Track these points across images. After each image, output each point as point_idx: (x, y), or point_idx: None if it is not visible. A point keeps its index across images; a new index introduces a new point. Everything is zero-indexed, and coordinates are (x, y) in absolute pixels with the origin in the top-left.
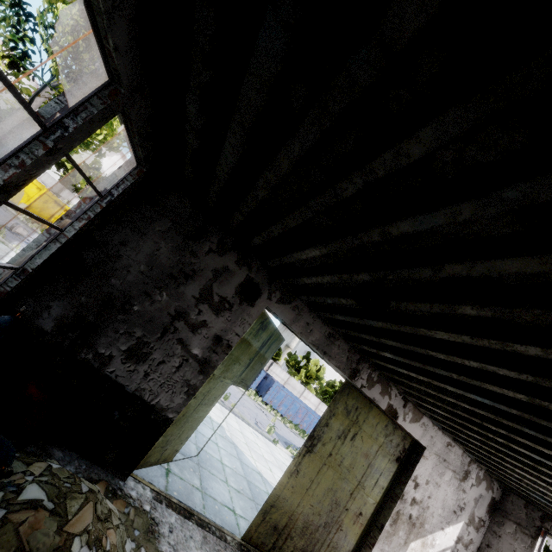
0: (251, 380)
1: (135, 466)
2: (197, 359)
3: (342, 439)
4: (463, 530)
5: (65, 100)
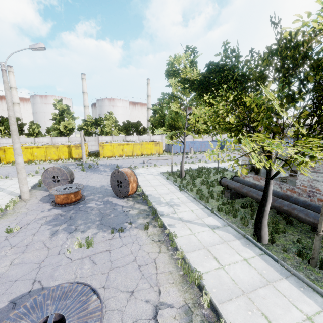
0: None
1: None
2: None
3: None
4: None
5: None
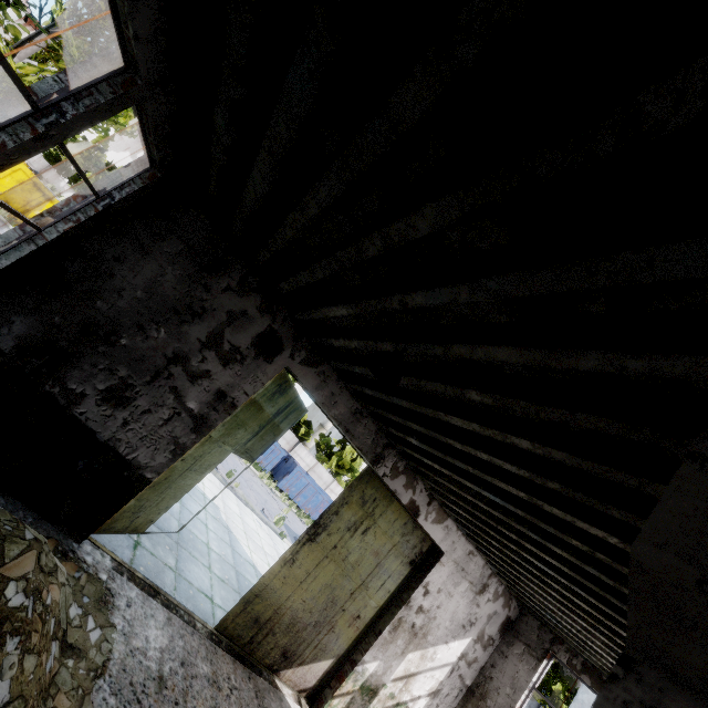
0: (259, 453)
1: (96, 528)
2: (192, 414)
3: (352, 532)
4: (469, 647)
5: (67, 80)
